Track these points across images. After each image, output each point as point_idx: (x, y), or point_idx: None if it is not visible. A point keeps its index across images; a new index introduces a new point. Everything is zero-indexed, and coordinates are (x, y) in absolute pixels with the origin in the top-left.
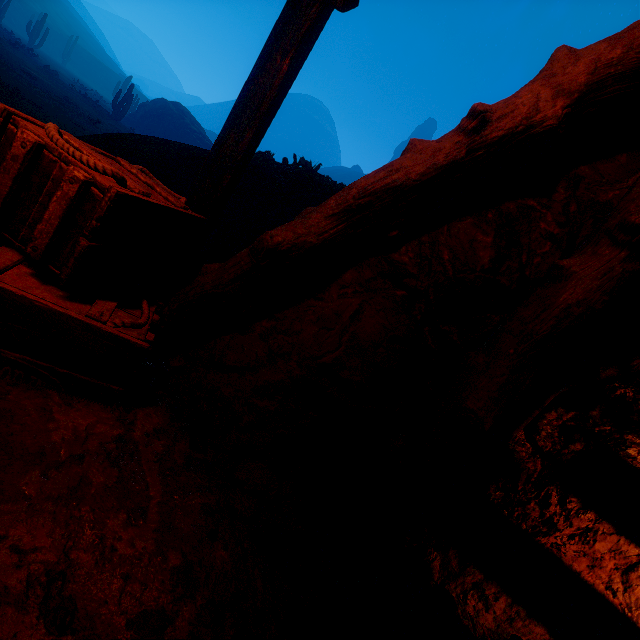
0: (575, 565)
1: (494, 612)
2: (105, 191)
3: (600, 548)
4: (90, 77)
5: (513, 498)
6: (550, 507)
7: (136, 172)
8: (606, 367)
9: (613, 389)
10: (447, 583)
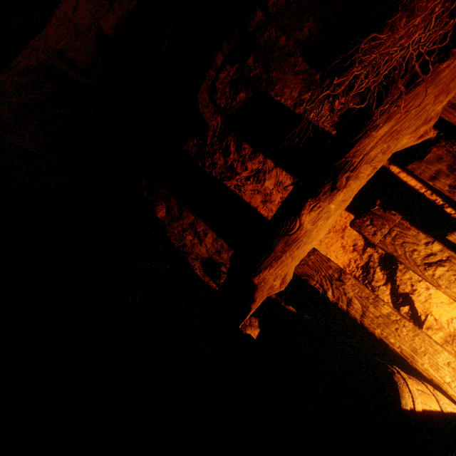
0: (253, 202)
1: (206, 246)
2: None
3: (269, 186)
4: None
5: (204, 151)
6: (231, 155)
7: None
8: (252, 12)
9: (262, 35)
10: (172, 224)
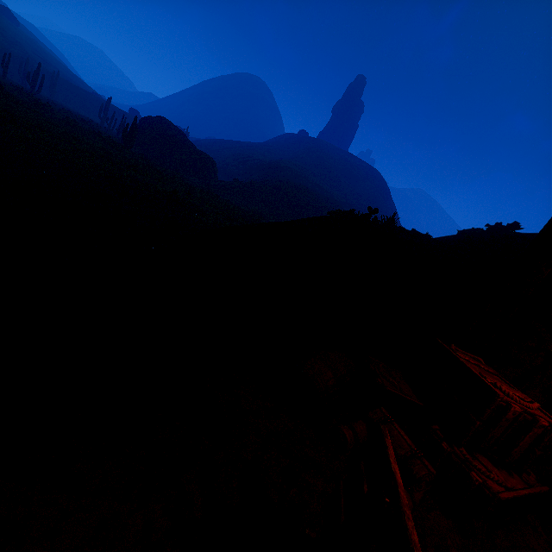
0: None
1: None
2: (549, 424)
3: None
4: (72, 102)
5: None
6: None
7: (468, 359)
8: None
9: None
10: None
